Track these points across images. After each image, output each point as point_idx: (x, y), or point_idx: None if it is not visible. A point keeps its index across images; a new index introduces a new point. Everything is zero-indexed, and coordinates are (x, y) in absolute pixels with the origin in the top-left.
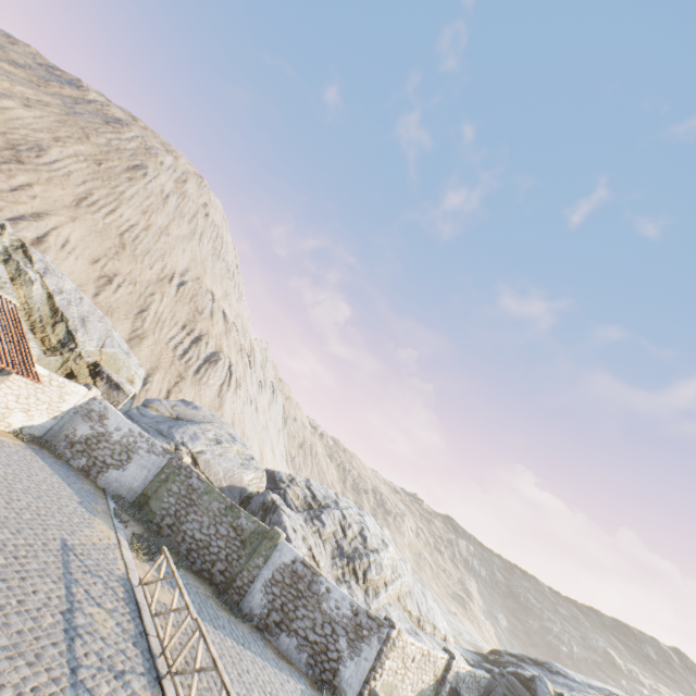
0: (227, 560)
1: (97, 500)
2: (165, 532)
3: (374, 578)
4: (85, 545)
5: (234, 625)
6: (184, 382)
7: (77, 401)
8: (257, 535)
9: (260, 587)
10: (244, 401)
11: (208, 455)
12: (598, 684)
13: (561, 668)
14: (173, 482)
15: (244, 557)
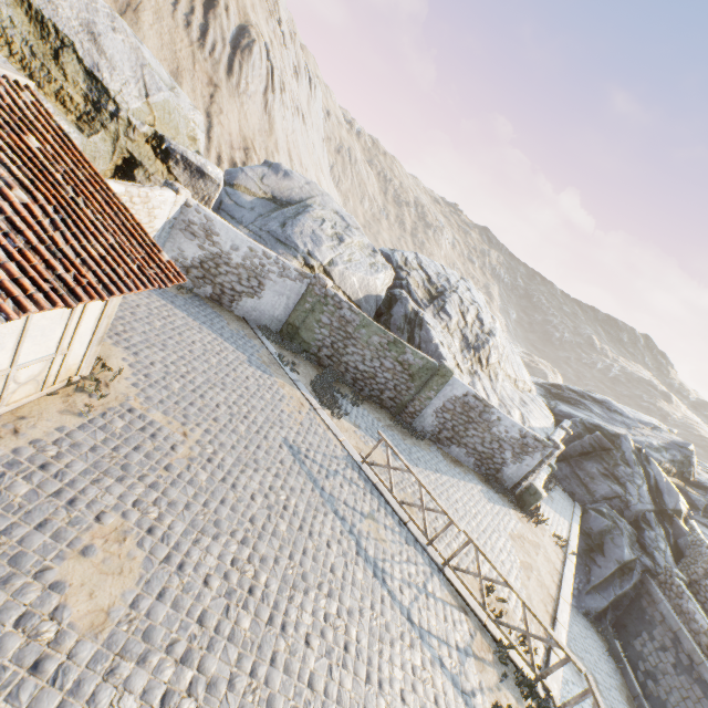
0: (396, 390)
1: (254, 346)
2: (325, 362)
3: (494, 362)
4: (299, 434)
5: (420, 451)
6: (219, 94)
7: (168, 213)
8: (425, 371)
9: (431, 413)
10: (292, 114)
11: (339, 265)
12: (646, 420)
13: (618, 407)
14: (321, 313)
15: (413, 389)
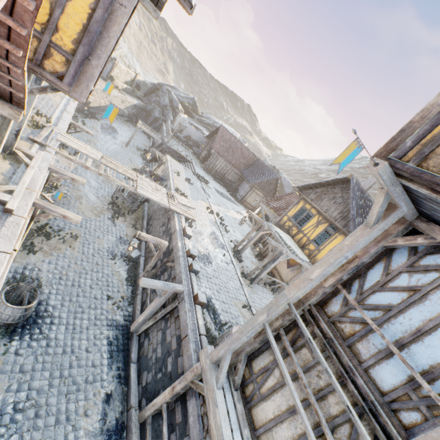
0: None
1: None
2: None
3: None
4: None
5: None
6: None
7: None
8: None
9: None
10: None
11: None
12: (186, 93)
13: (178, 88)
14: None
15: None
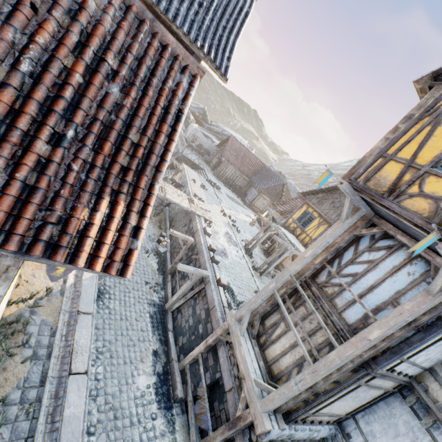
0: None
1: None
2: None
3: None
4: None
5: None
6: None
7: None
8: None
9: None
10: None
11: None
12: (197, 103)
13: None
14: None
15: None
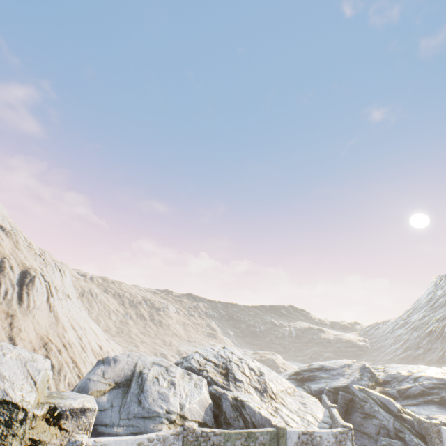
0: None
1: None
2: None
3: (276, 391)
4: None
5: None
6: (16, 319)
7: None
8: (273, 440)
9: None
10: (65, 300)
11: (185, 404)
12: (342, 363)
13: (328, 365)
14: None
15: None
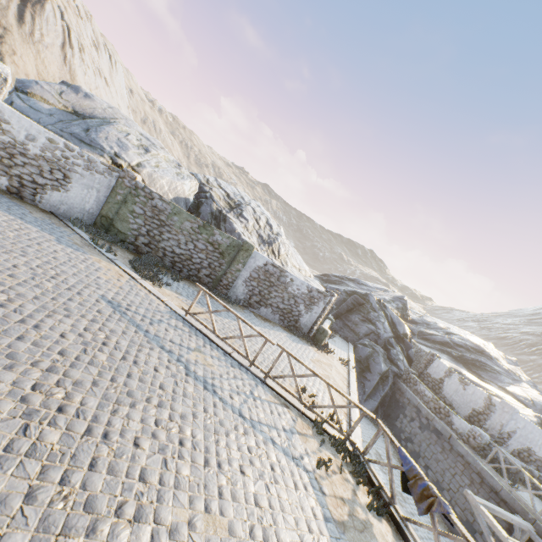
0: (210, 268)
1: (64, 232)
2: (144, 250)
3: (283, 253)
4: (119, 294)
5: (237, 312)
6: (10, 37)
7: None
8: (233, 248)
9: (241, 283)
10: (94, 73)
11: (148, 168)
12: (380, 287)
13: (363, 282)
14: (133, 204)
15: (224, 264)
